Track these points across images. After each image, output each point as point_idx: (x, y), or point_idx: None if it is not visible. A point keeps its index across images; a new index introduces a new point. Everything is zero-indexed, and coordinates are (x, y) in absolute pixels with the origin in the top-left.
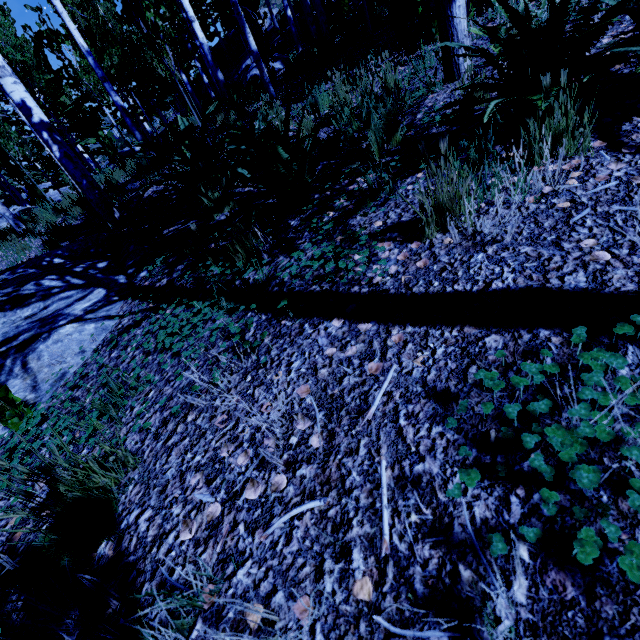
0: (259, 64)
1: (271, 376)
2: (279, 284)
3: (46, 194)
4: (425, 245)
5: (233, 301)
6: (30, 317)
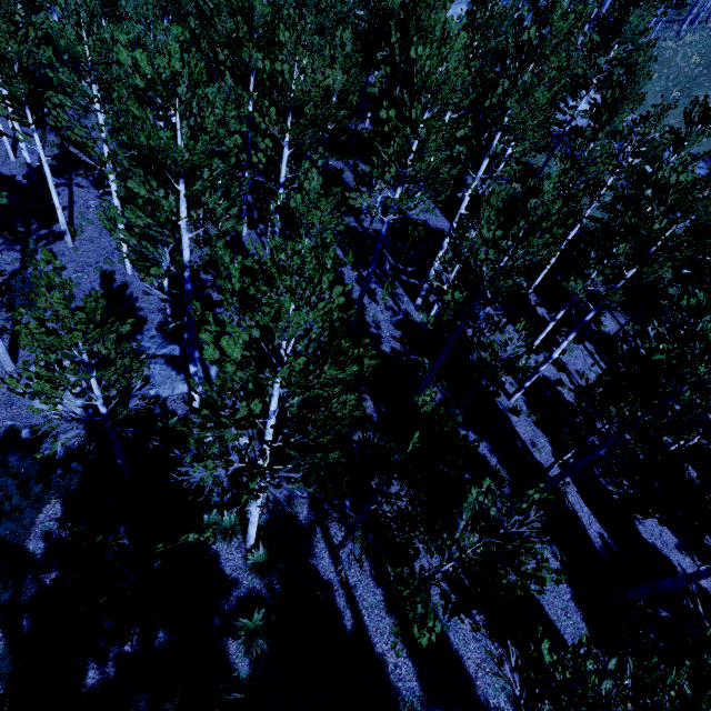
0: None
1: None
2: None
3: None
4: None
5: None
6: None
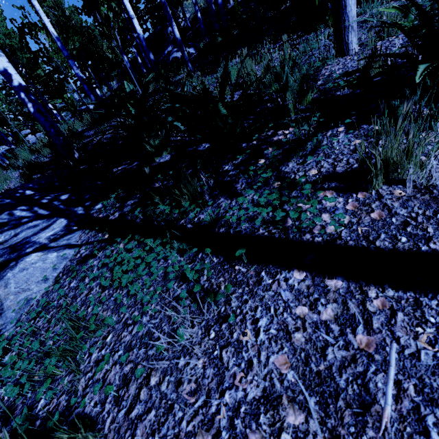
0: (181, 47)
1: (237, 335)
2: (229, 228)
3: (26, 138)
4: (372, 195)
5: (185, 243)
6: (2, 243)
